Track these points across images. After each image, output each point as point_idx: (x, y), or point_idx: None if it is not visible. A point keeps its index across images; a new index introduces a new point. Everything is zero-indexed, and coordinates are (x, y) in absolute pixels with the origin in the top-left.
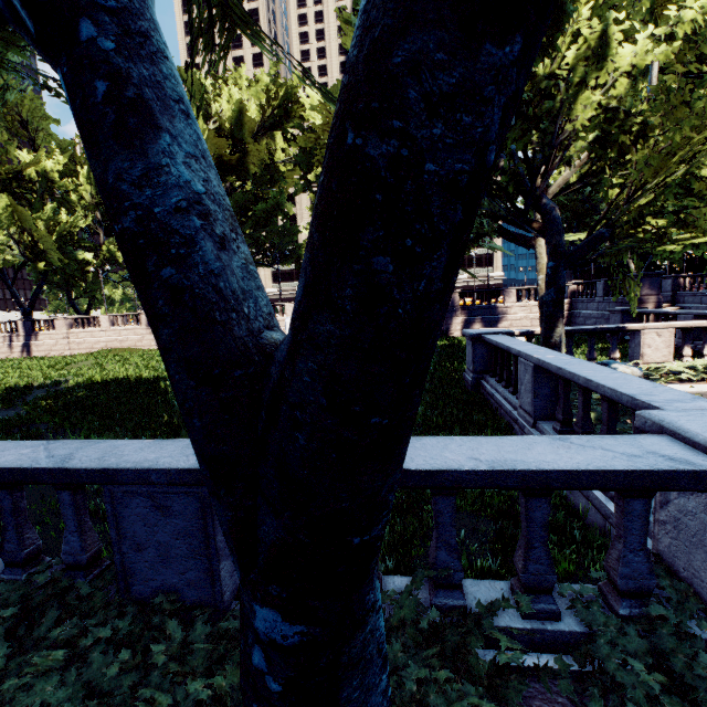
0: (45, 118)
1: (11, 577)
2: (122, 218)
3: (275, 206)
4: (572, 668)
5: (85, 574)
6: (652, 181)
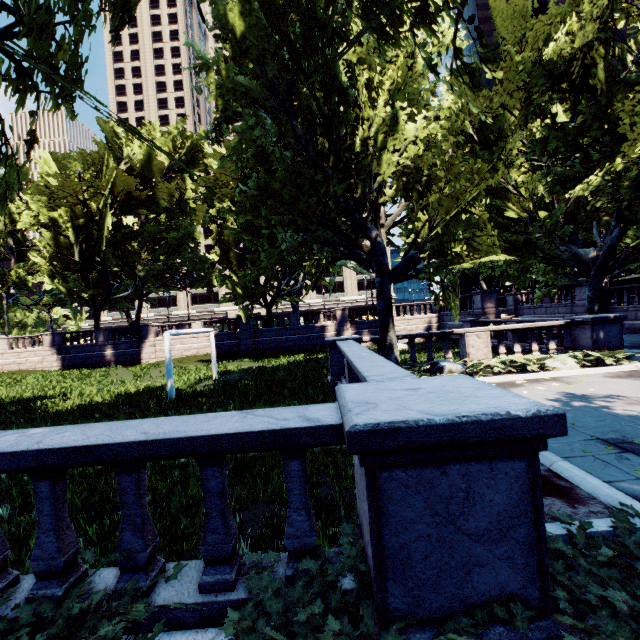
0: None
1: None
2: None
3: (186, 236)
4: (228, 639)
5: None
6: (444, 216)
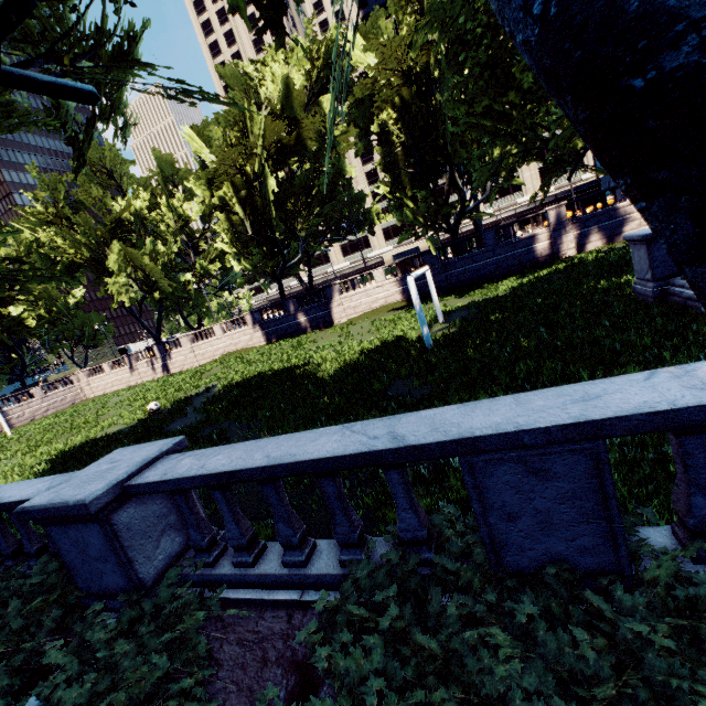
0: (124, 163)
1: (351, 557)
2: (660, 57)
3: (337, 175)
4: None
5: (428, 549)
6: None
